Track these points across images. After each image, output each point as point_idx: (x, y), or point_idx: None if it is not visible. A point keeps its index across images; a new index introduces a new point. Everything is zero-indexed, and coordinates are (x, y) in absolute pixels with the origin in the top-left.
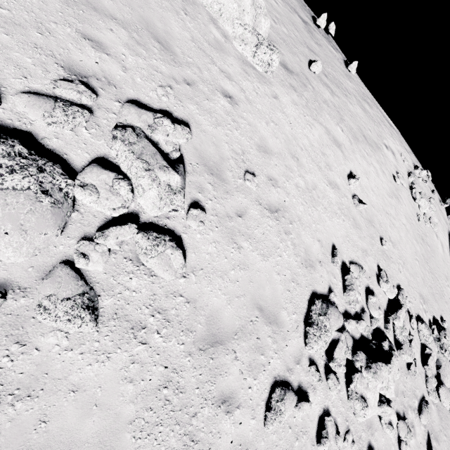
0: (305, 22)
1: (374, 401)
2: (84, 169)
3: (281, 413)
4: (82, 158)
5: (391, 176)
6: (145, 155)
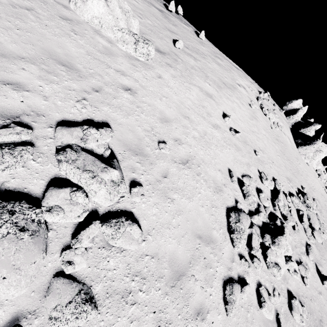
0: (161, 10)
1: (283, 262)
2: (45, 195)
3: (234, 302)
4: (39, 185)
5: (248, 105)
6: (88, 166)
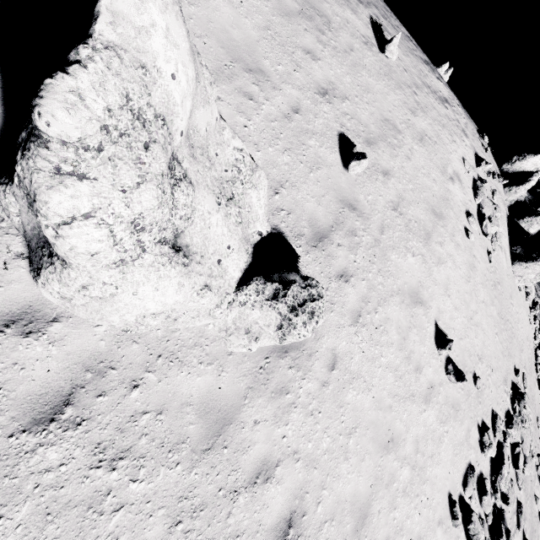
0: None
1: None
2: None
3: None
4: None
5: (464, 235)
6: None
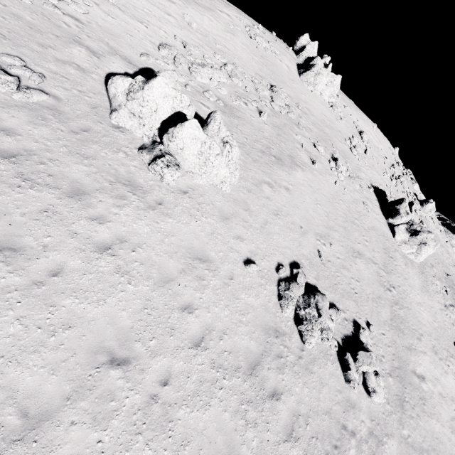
0: None
1: (205, 76)
2: None
3: (147, 57)
4: None
5: (226, 25)
6: None
